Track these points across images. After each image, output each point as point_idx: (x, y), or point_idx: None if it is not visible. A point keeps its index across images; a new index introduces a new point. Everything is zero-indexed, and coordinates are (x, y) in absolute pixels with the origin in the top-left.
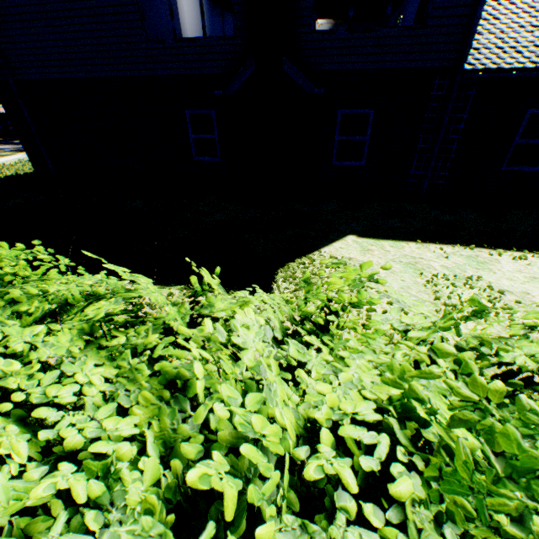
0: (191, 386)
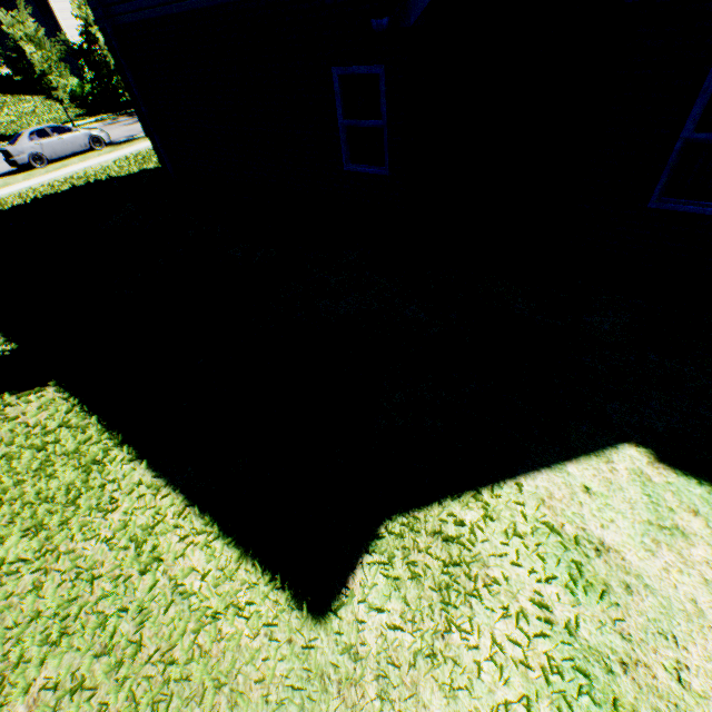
0: None
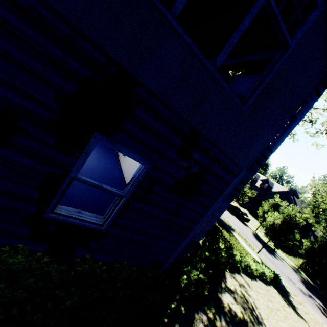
0: None
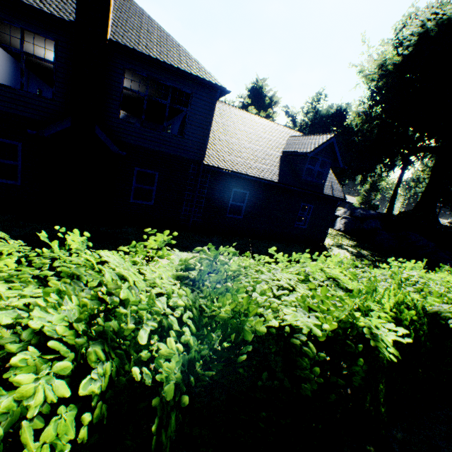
0: (82, 278)
